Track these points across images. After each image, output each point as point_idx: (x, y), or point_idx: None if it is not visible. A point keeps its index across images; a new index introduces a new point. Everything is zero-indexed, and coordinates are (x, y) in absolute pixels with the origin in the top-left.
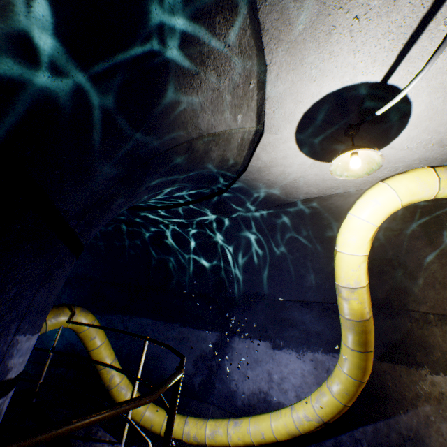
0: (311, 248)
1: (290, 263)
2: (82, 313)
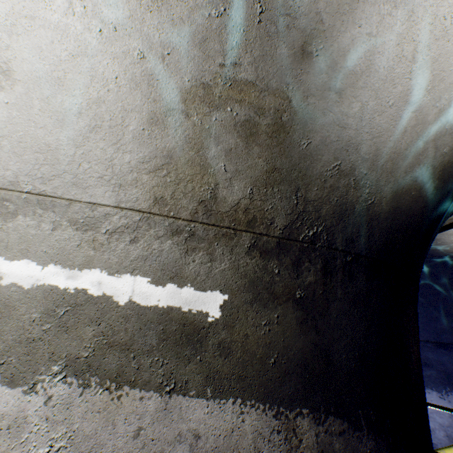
0: (450, 294)
1: (420, 305)
2: None
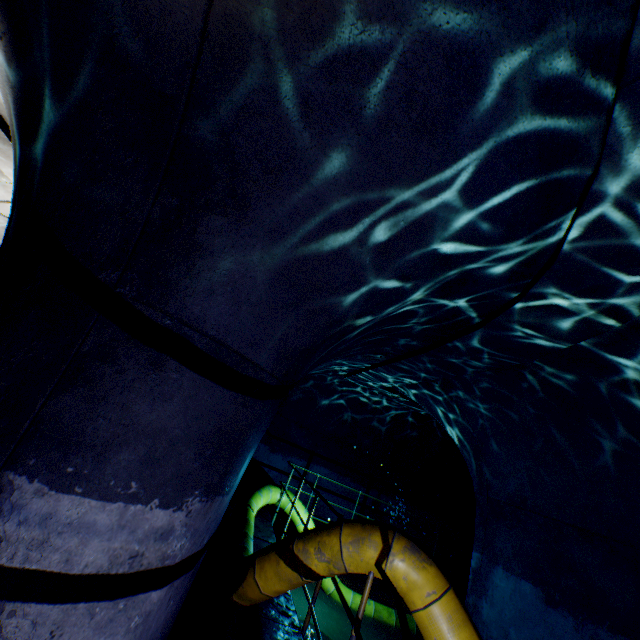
0: None
1: None
2: (404, 554)
